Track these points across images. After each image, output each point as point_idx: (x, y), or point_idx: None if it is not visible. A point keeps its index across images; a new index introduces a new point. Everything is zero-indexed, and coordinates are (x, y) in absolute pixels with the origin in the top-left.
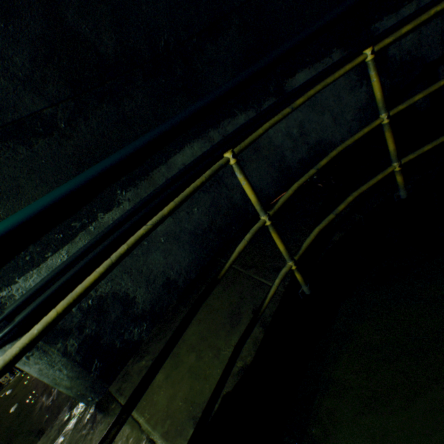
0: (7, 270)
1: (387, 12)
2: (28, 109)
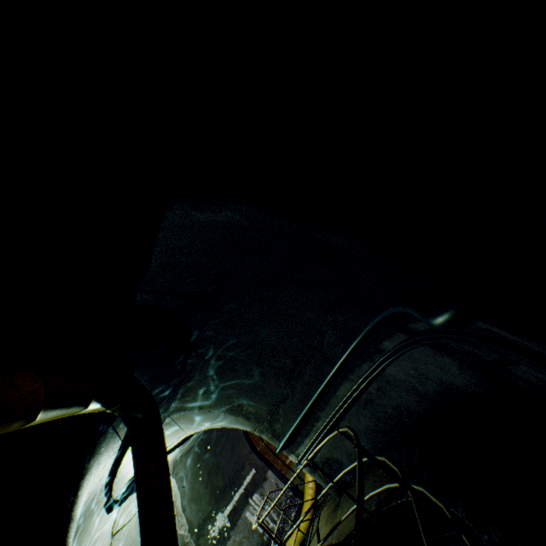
0: (295, 444)
1: (409, 320)
2: (281, 393)
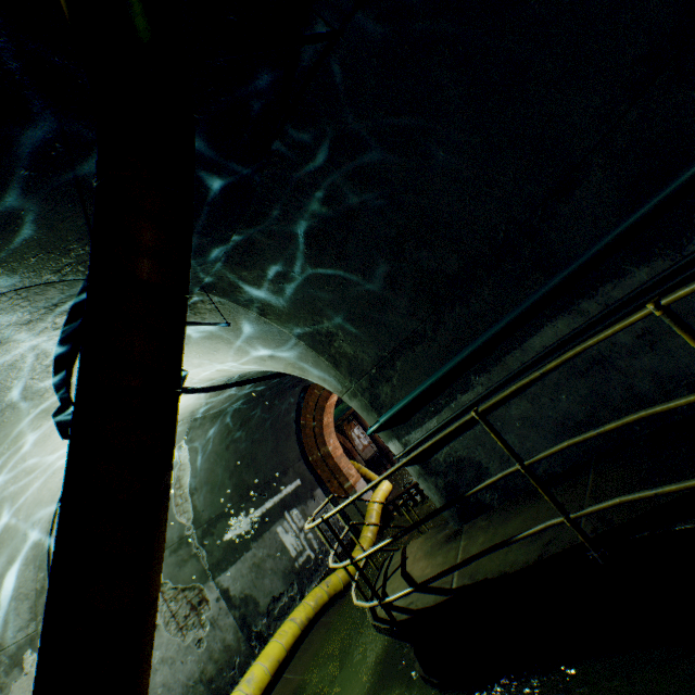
0: (407, 425)
1: None
2: (411, 329)
